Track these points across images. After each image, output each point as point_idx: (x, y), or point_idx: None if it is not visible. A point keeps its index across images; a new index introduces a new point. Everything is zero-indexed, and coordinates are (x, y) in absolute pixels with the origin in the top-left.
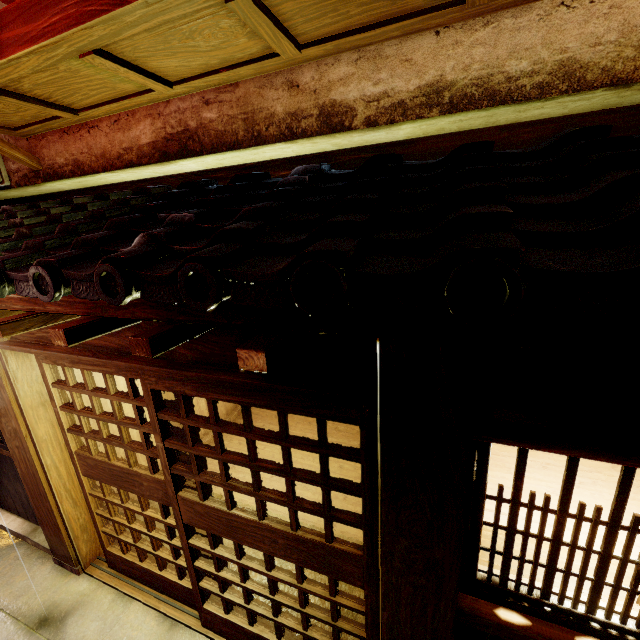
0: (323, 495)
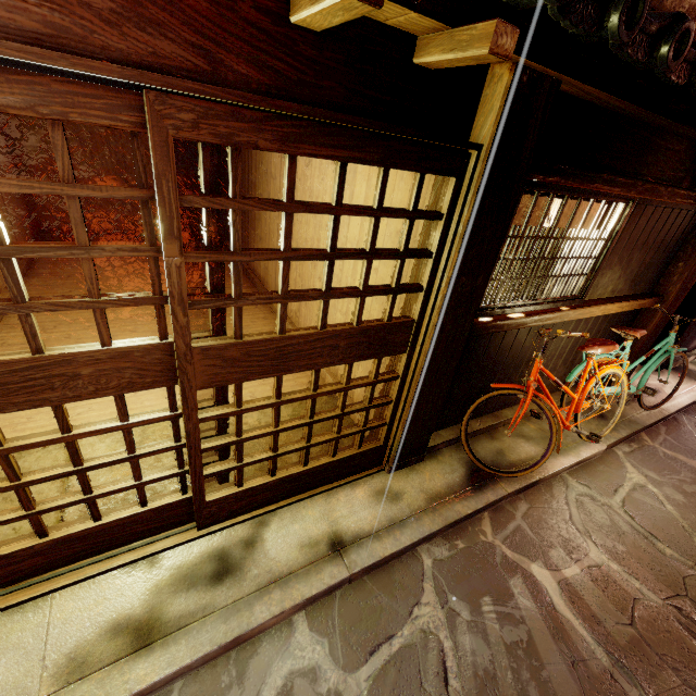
0: (399, 269)
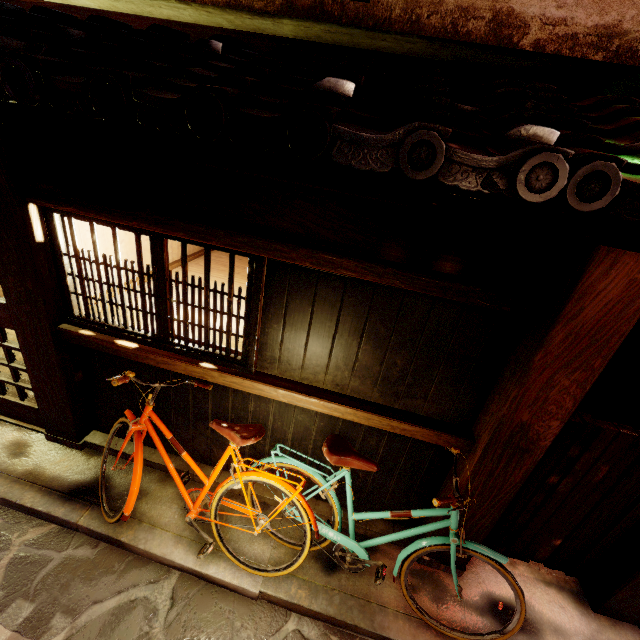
0: None
